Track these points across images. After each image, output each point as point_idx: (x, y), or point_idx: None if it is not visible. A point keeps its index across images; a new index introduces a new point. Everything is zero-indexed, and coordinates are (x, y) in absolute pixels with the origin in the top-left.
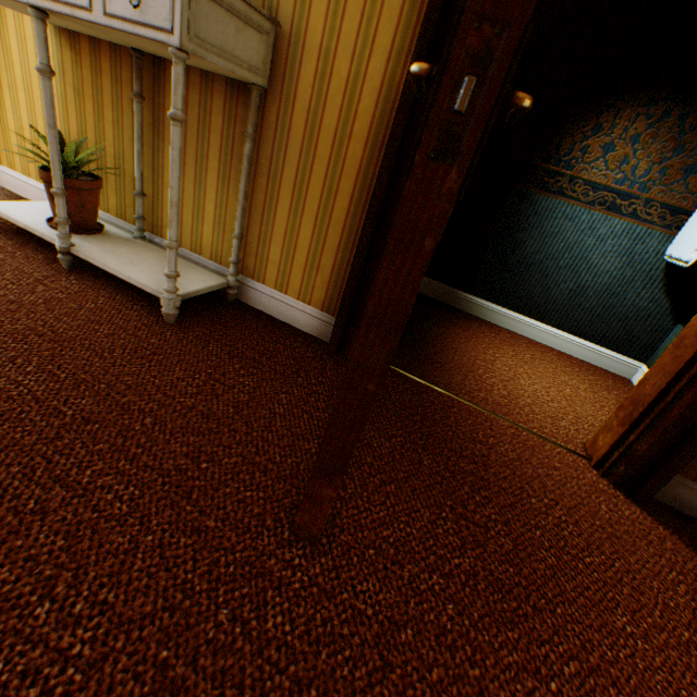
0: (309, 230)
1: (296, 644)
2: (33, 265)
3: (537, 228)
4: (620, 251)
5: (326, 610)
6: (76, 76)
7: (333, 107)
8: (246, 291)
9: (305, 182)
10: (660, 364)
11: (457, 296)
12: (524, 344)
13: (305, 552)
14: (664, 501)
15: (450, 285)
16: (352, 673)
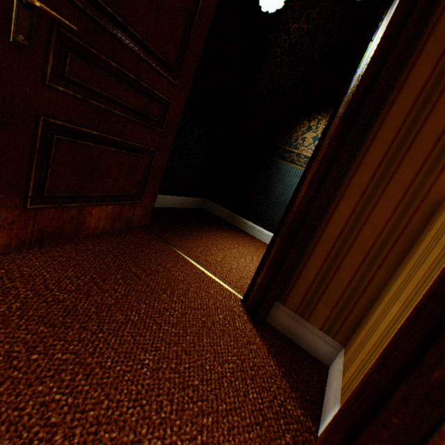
0: None
1: None
2: None
3: (281, 181)
4: None
5: None
6: None
7: None
8: None
9: None
10: None
11: (239, 220)
12: None
13: None
14: (281, 330)
15: (235, 213)
16: None
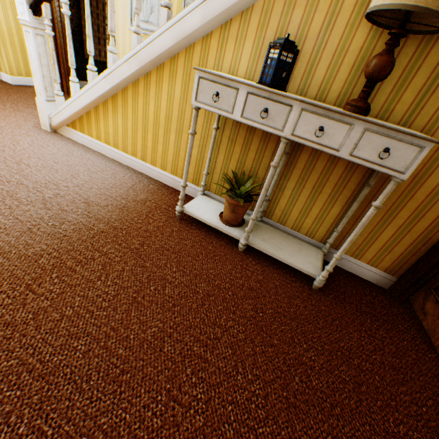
0: (390, 232)
1: None
2: (227, 252)
3: None
4: None
5: None
6: (232, 132)
7: (436, 176)
8: (328, 254)
9: (397, 209)
10: None
11: None
12: None
13: None
14: None
15: None
16: None
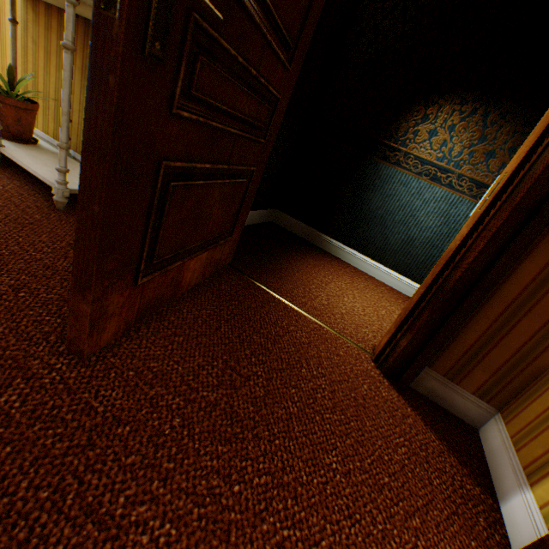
0: None
1: (17, 416)
2: None
3: (380, 189)
4: (439, 212)
5: (61, 400)
6: (35, 31)
7: None
8: None
9: None
10: (425, 280)
11: (320, 238)
12: (364, 278)
13: (71, 362)
14: (424, 393)
15: (315, 229)
16: (54, 444)
